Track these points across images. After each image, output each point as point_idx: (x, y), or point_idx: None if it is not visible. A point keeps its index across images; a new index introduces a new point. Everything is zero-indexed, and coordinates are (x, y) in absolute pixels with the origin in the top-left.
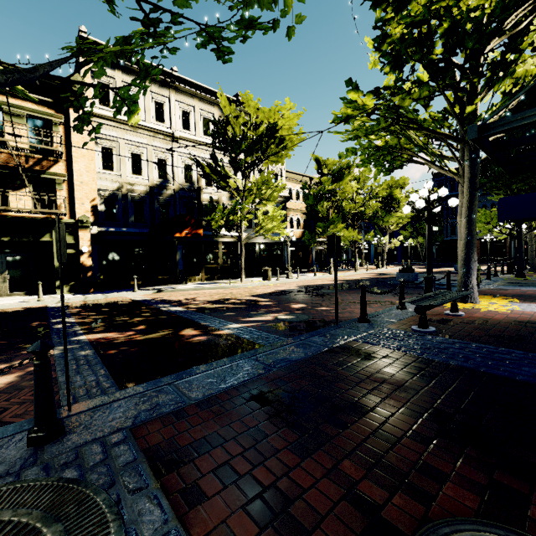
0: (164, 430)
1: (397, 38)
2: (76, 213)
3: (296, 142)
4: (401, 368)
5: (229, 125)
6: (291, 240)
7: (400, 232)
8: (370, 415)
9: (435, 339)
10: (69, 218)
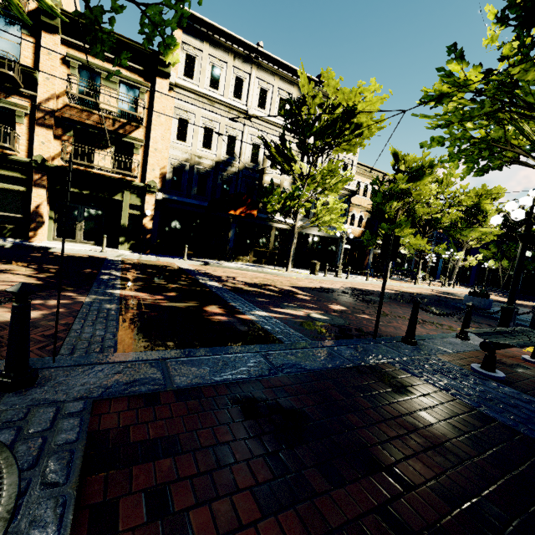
0: (126, 414)
1: None
2: (146, 177)
3: (375, 131)
4: (444, 418)
5: (304, 105)
6: (348, 238)
7: (480, 250)
8: (381, 476)
9: (503, 389)
10: (140, 181)
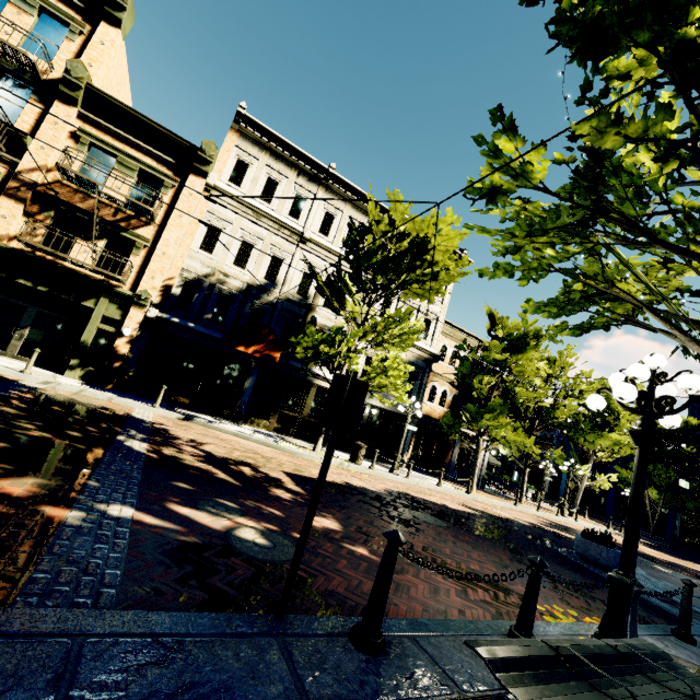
0: None
1: (603, 13)
2: (140, 285)
3: (456, 276)
4: None
5: (369, 233)
6: (424, 418)
7: (617, 469)
8: None
9: None
10: (129, 289)
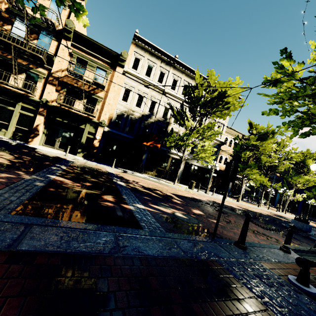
0: None
1: None
2: (101, 118)
3: (237, 107)
4: None
5: (196, 89)
6: (217, 170)
7: (305, 191)
8: None
9: (315, 307)
10: (96, 119)
